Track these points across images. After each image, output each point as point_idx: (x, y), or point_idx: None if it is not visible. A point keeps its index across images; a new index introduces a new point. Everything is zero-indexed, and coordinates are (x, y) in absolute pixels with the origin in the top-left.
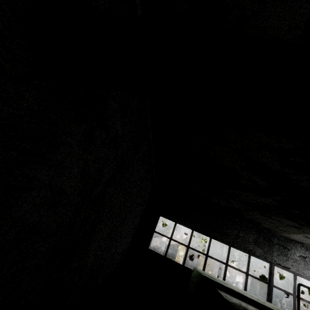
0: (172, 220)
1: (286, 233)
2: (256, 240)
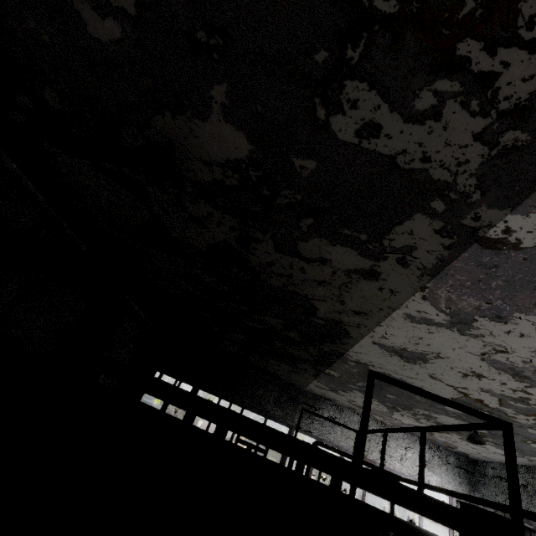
0: (173, 376)
1: (304, 385)
2: (278, 399)
